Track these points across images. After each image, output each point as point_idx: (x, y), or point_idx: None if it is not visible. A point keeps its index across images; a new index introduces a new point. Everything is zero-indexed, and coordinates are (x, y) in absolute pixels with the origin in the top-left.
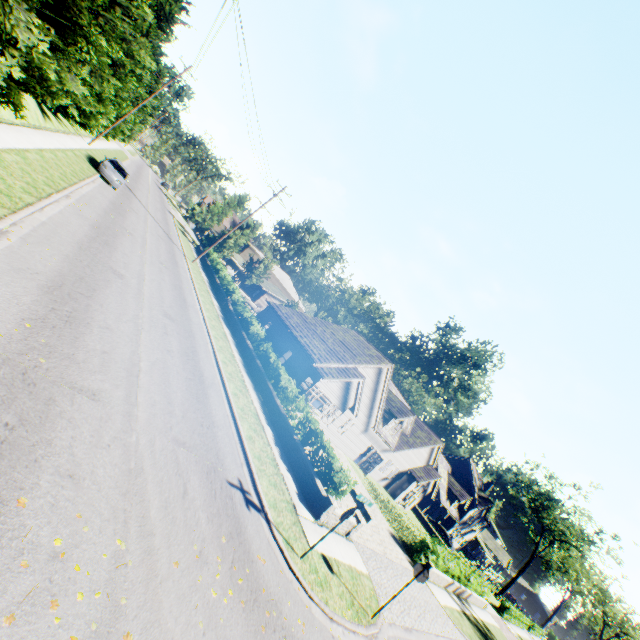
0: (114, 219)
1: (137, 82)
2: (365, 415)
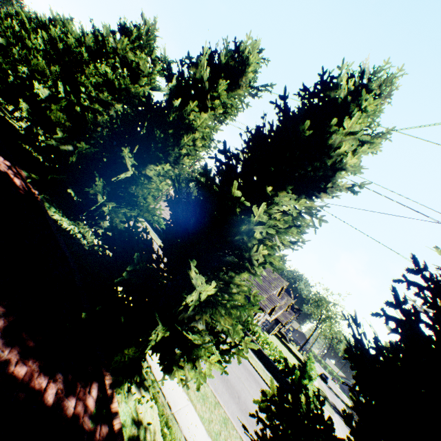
0: None
1: None
2: None
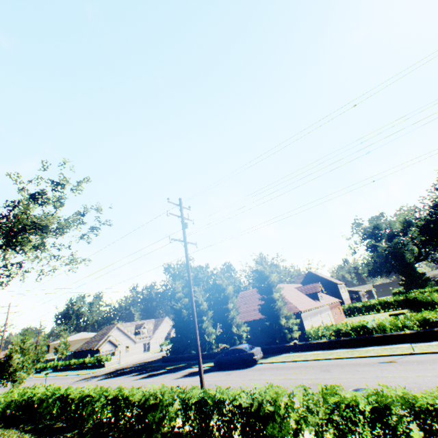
0: (2, 388)
1: None
2: (130, 340)
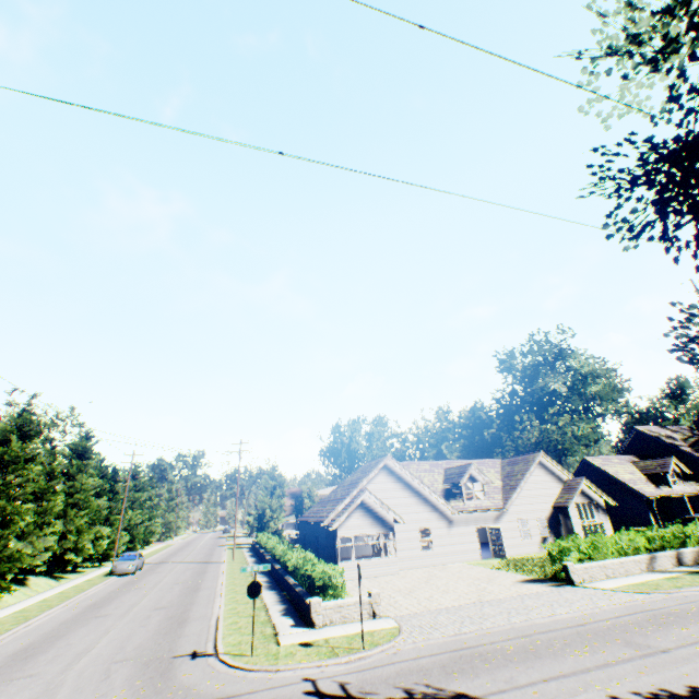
0: (120, 590)
1: (108, 496)
2: (429, 511)
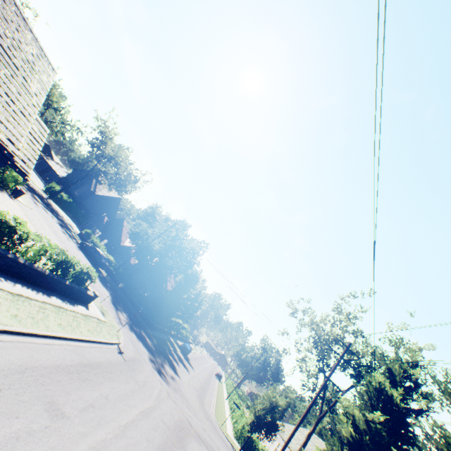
0: None
1: None
2: None
